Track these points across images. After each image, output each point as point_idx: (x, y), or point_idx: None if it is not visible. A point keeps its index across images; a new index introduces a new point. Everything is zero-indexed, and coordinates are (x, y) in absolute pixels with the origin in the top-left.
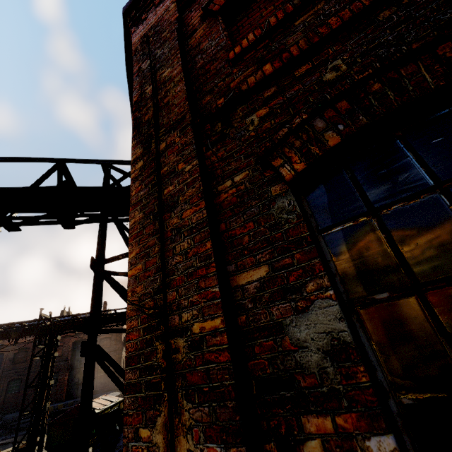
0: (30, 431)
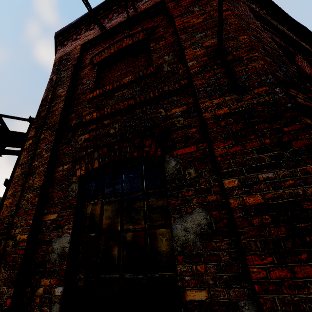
0: None
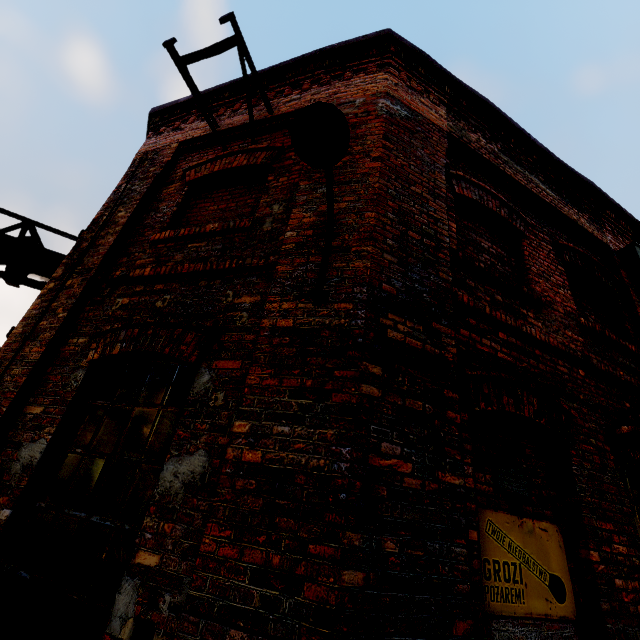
0: None
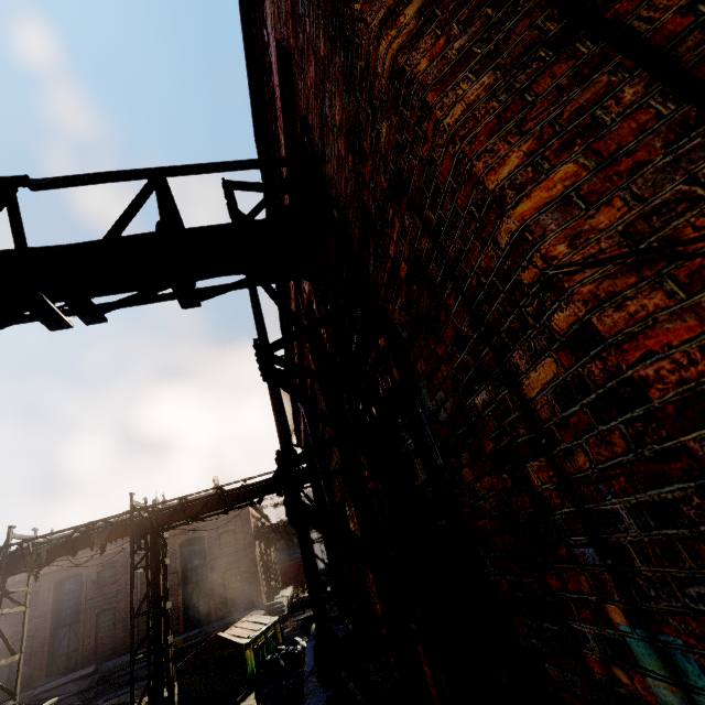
0: (149, 683)
